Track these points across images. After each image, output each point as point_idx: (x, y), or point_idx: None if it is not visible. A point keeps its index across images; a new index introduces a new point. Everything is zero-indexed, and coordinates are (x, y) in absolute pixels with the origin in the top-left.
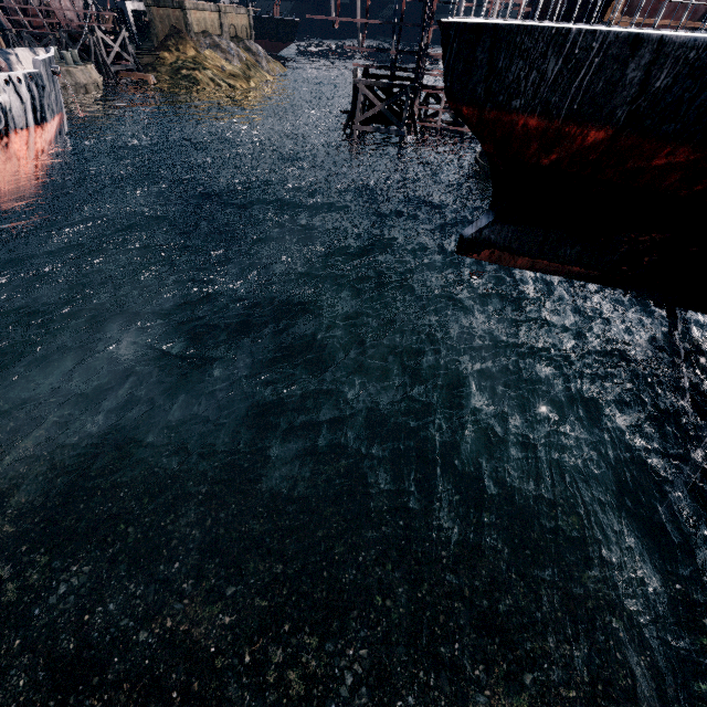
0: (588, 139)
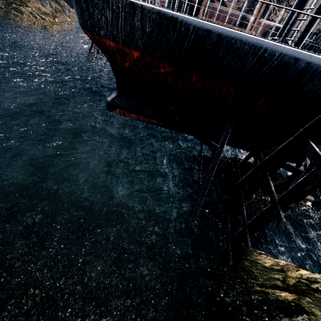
0: (134, 56)
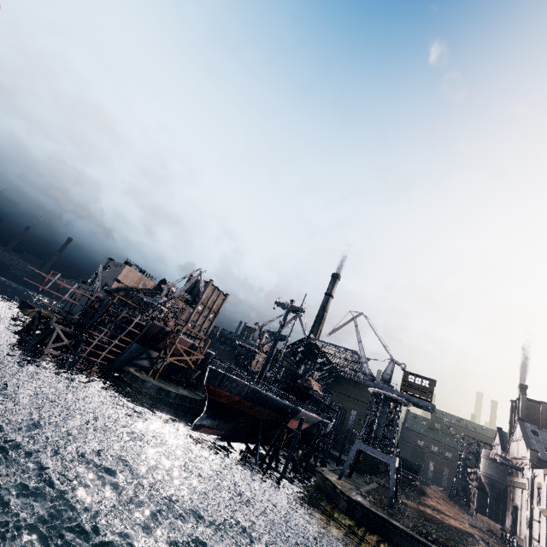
0: (236, 399)
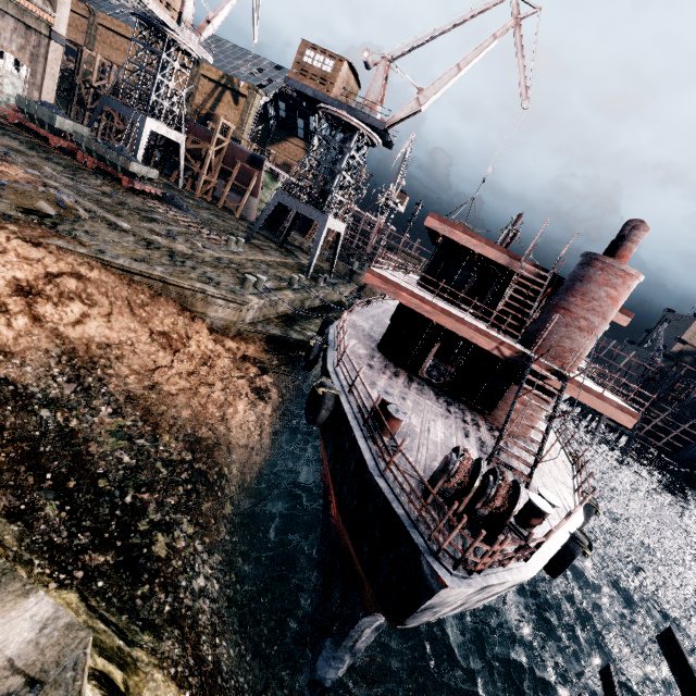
0: None
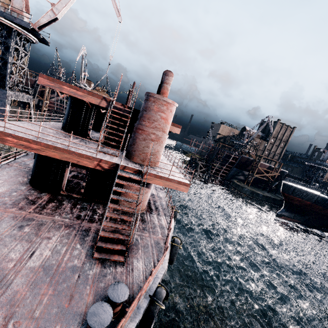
0: (307, 203)
